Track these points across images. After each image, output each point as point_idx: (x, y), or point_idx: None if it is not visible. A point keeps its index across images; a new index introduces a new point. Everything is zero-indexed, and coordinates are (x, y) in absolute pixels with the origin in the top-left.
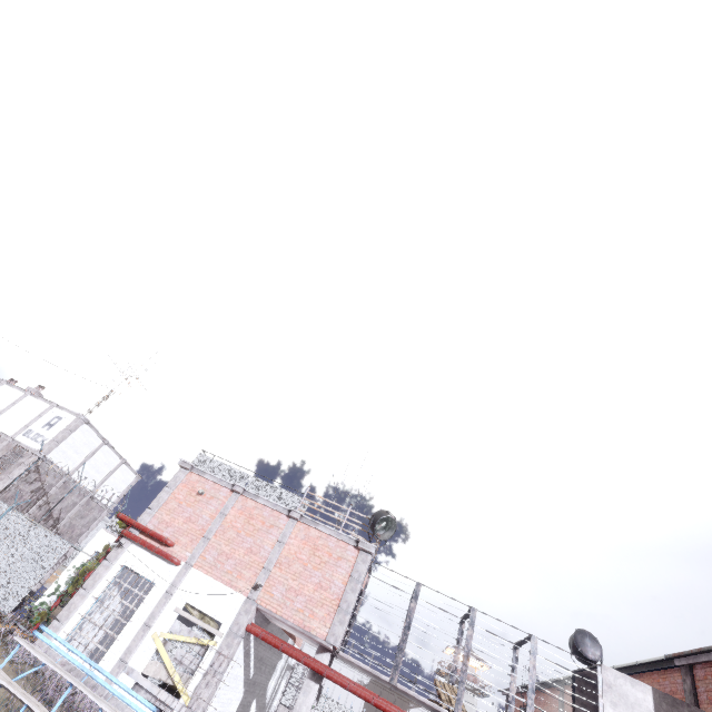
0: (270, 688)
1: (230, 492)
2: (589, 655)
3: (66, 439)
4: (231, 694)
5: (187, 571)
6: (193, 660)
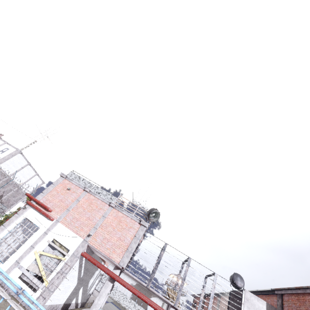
0: (90, 282)
1: (83, 190)
2: (238, 285)
3: (9, 159)
4: (70, 283)
5: (56, 224)
6: (52, 265)
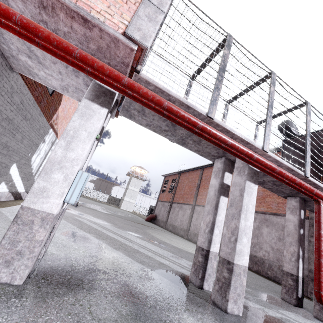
0: (35, 162)
1: None
2: (295, 132)
3: None
4: None
5: None
6: None
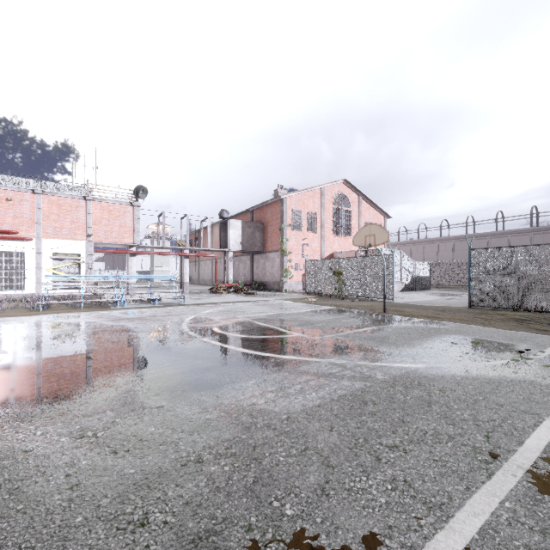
0: None
1: (33, 194)
2: (225, 217)
3: None
4: None
5: (41, 241)
6: (75, 270)
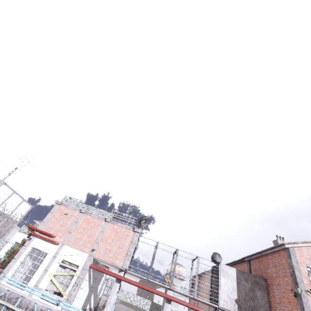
0: (99, 288)
1: (79, 212)
2: (217, 261)
3: None
4: (84, 292)
5: (62, 247)
6: (67, 281)
